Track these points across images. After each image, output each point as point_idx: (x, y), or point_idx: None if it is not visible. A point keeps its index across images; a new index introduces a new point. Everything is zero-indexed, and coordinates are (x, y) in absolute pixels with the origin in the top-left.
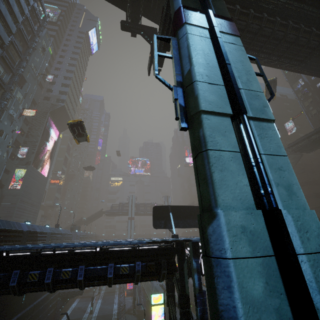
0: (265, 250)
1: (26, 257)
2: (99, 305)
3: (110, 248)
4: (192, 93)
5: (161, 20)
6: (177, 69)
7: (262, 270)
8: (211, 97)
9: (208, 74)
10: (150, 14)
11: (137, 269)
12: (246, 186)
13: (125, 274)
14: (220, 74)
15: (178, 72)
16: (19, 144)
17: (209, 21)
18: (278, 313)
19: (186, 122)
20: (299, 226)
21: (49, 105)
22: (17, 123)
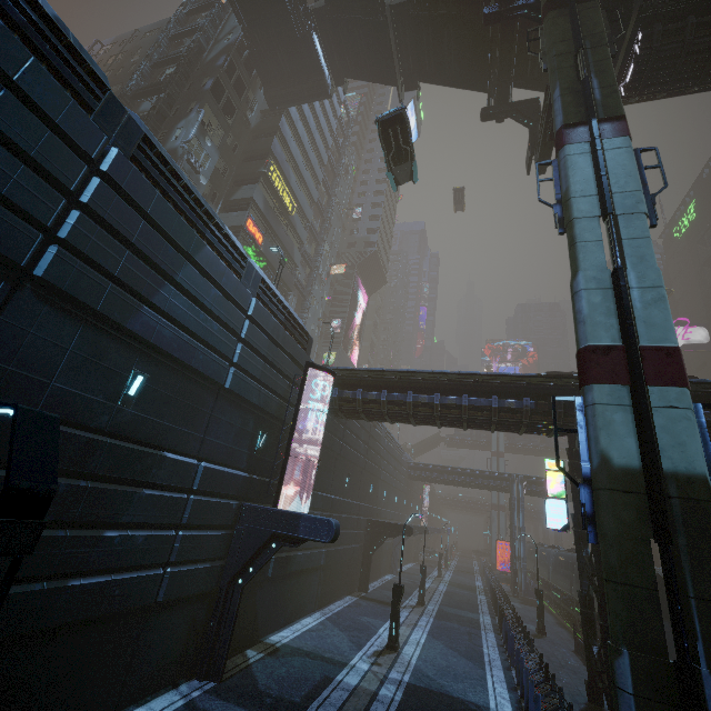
0: (607, 286)
1: (416, 381)
2: (449, 575)
3: (492, 382)
4: (568, 207)
5: (544, 102)
6: (557, 190)
7: (602, 294)
8: (583, 207)
9: (583, 189)
10: (527, 82)
11: (525, 404)
12: (602, 259)
13: (511, 410)
14: (596, 185)
15: (558, 192)
16: (324, 317)
17: (592, 133)
18: (607, 308)
19: (563, 229)
20: (639, 276)
21: (356, 255)
22: (325, 287)
